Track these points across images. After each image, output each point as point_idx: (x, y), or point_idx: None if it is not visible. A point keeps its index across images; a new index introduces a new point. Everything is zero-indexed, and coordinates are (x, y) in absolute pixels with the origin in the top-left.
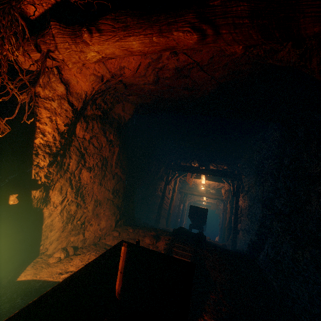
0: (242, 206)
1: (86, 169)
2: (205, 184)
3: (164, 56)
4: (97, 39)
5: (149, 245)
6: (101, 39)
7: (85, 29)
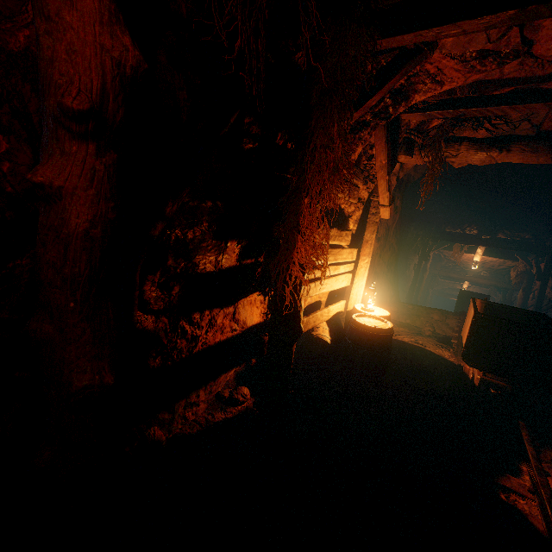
0: (547, 297)
1: (376, 240)
2: (477, 262)
3: (518, 129)
4: (502, 155)
5: (436, 322)
6: (506, 155)
7: (496, 150)
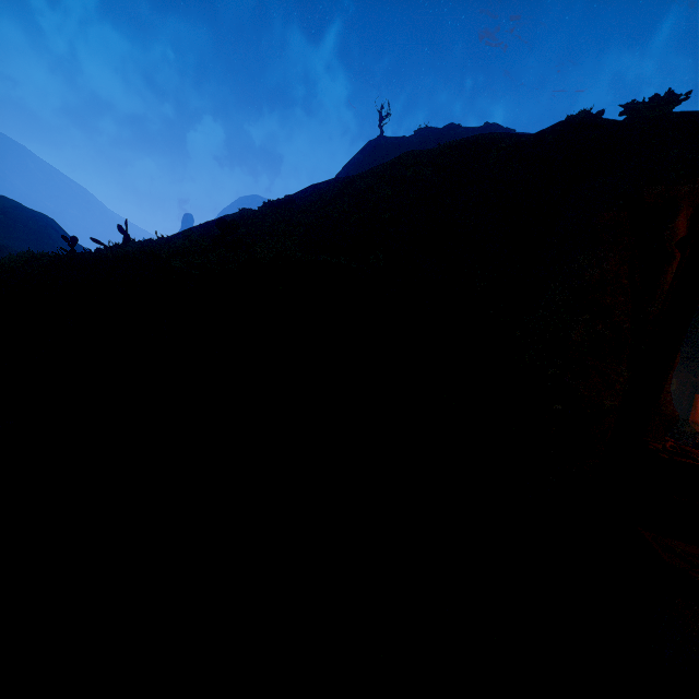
0: None
1: None
2: None
3: None
4: None
5: None
6: None
7: None
